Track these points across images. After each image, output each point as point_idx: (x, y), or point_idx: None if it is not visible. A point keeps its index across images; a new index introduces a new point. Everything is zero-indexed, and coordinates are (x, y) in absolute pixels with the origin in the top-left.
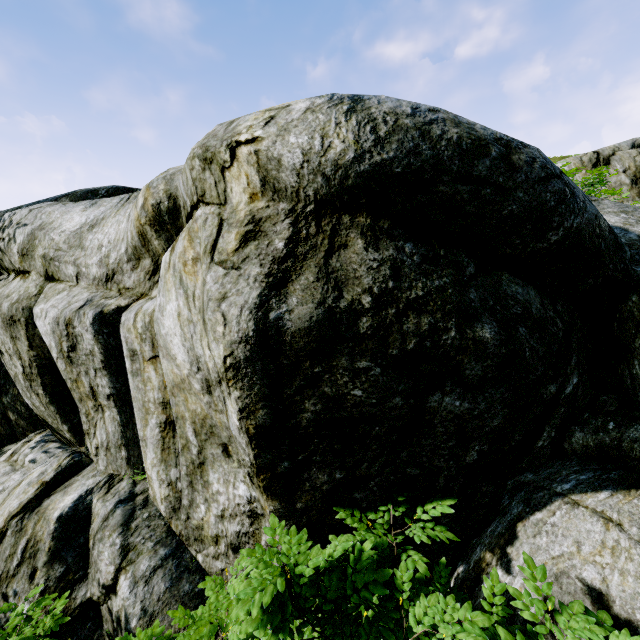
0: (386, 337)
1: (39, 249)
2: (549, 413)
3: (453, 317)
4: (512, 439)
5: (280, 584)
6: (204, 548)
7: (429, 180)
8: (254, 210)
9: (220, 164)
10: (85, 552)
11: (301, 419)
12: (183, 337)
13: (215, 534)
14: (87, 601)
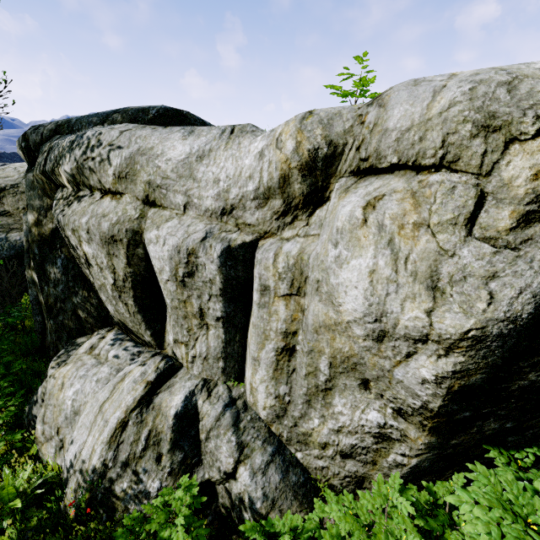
0: None
1: (142, 175)
2: None
3: None
4: None
5: (536, 536)
6: (307, 449)
7: None
8: (538, 188)
9: (510, 135)
10: (197, 442)
11: (513, 385)
12: (369, 292)
13: (324, 442)
14: (205, 481)
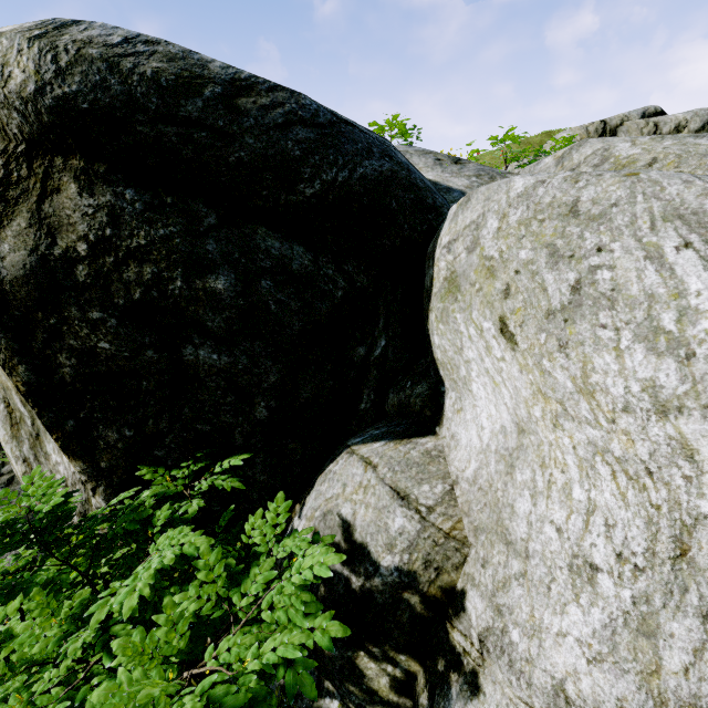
0: (108, 286)
1: None
2: (364, 376)
3: (180, 267)
4: (300, 396)
5: (4, 517)
6: None
7: (123, 119)
8: None
9: None
10: None
11: (64, 375)
12: None
13: None
14: None
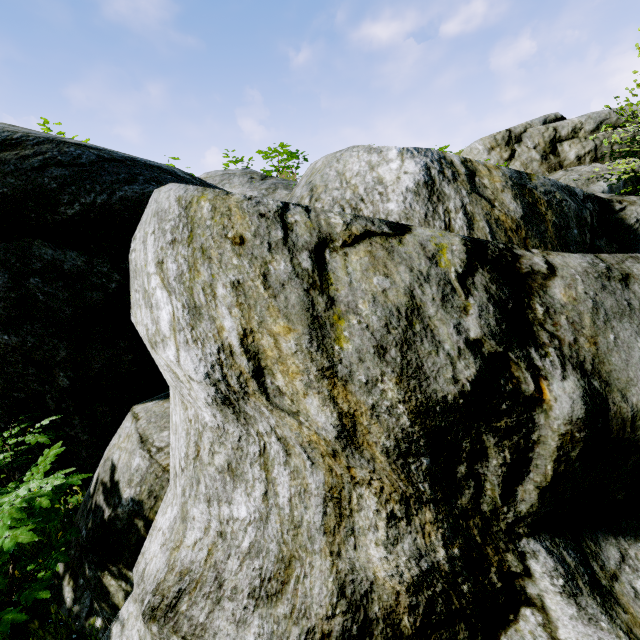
0: None
1: None
2: None
3: None
4: (92, 367)
5: None
6: None
7: None
8: None
9: None
10: None
11: None
12: None
13: None
14: None
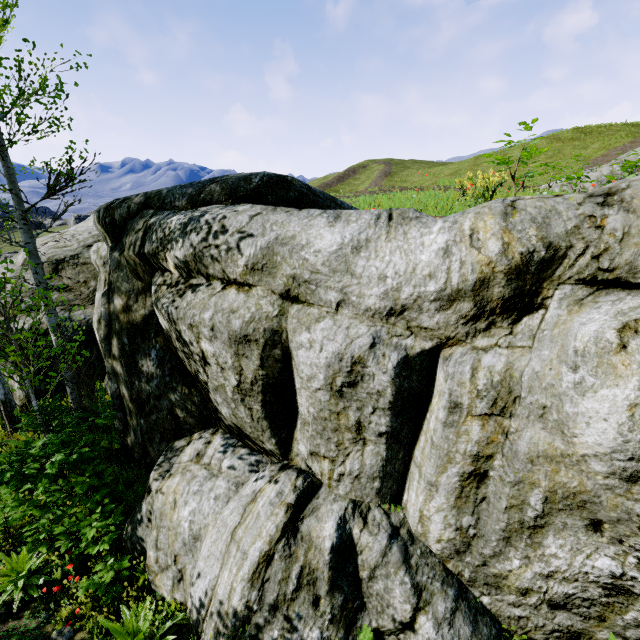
0: None
1: (284, 267)
2: None
3: None
4: None
5: None
6: (498, 594)
7: None
8: None
9: None
10: (356, 581)
11: None
12: (627, 427)
13: (525, 587)
14: (373, 631)
